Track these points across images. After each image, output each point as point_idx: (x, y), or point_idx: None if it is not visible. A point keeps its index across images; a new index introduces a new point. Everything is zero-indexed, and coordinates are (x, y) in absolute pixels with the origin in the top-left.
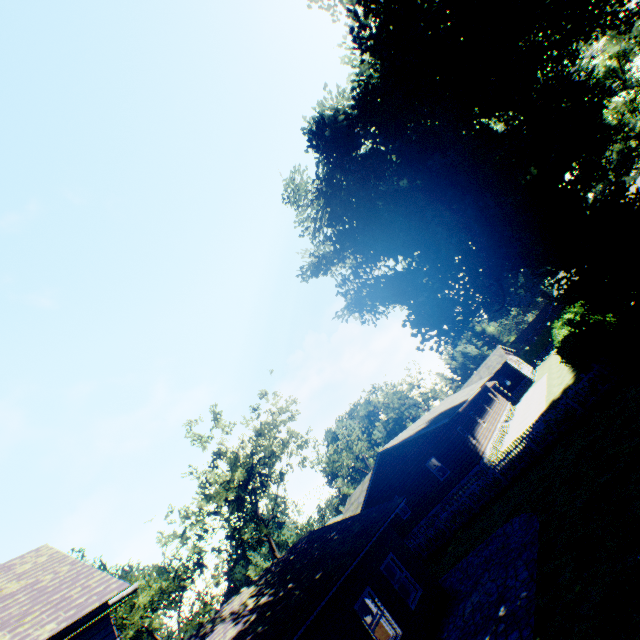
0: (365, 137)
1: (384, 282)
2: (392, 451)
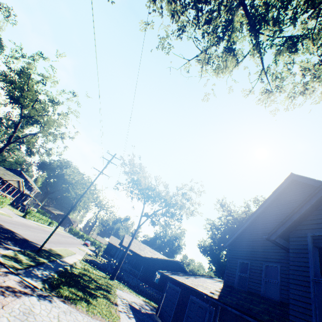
0: None
1: None
2: (179, 266)
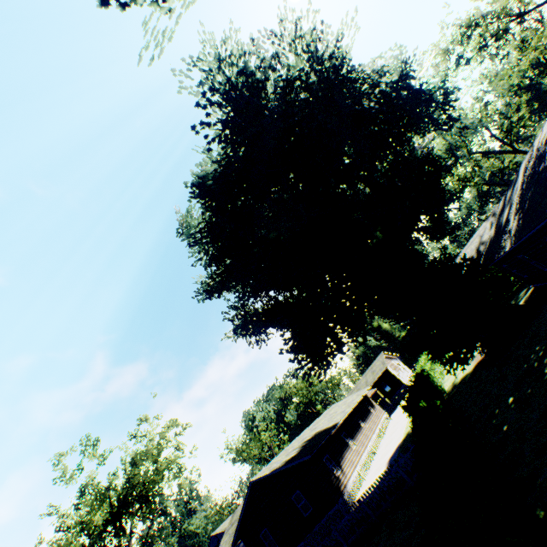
0: (241, 193)
1: (266, 310)
2: (263, 480)
